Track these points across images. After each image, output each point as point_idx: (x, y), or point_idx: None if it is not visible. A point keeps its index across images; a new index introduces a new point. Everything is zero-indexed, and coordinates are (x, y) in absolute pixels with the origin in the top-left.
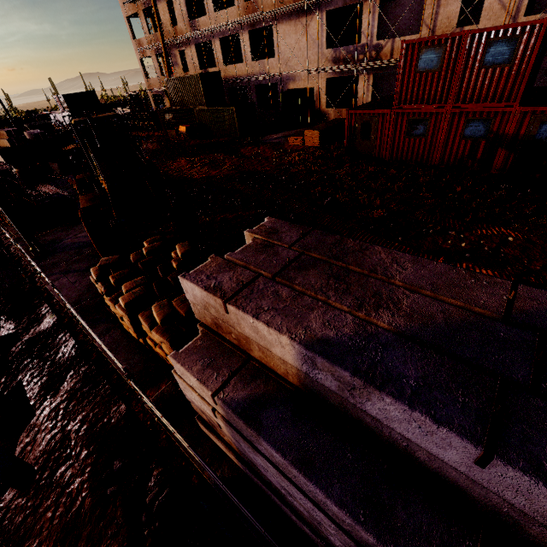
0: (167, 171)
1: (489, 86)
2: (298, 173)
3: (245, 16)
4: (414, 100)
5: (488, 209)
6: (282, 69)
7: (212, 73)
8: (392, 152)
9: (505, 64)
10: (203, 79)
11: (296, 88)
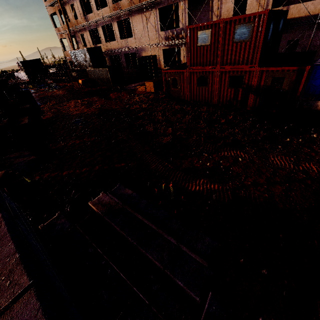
0: (60, 109)
1: (239, 54)
2: (134, 110)
3: (112, 12)
4: (198, 63)
5: (233, 137)
6: (137, 44)
7: (95, 48)
8: (191, 96)
9: (247, 40)
10: (90, 51)
11: (146, 55)
